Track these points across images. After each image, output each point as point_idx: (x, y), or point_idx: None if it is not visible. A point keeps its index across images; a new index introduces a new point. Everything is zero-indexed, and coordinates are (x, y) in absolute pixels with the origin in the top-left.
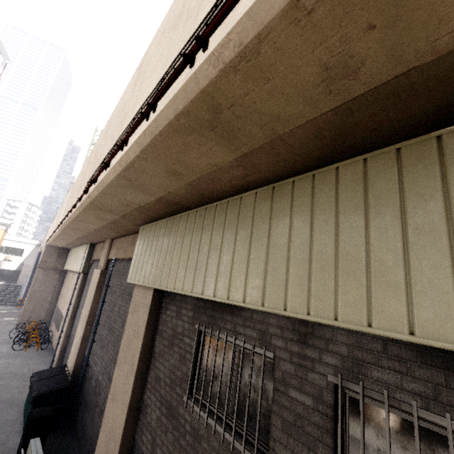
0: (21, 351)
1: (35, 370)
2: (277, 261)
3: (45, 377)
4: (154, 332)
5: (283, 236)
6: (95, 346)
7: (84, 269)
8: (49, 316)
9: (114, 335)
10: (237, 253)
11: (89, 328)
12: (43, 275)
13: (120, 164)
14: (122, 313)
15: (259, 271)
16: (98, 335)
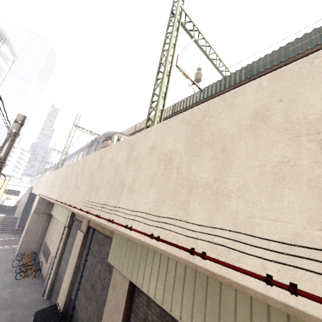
0: (21, 280)
1: (33, 299)
2: (226, 320)
3: (44, 317)
4: (129, 309)
5: (230, 303)
6: (80, 294)
7: (68, 224)
8: (38, 247)
9: (96, 293)
10: (197, 295)
11: (74, 277)
12: (36, 217)
13: (124, 234)
14: (102, 278)
15: (214, 320)
16: (82, 285)
